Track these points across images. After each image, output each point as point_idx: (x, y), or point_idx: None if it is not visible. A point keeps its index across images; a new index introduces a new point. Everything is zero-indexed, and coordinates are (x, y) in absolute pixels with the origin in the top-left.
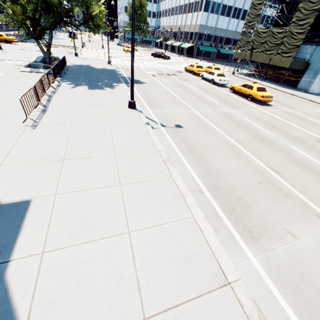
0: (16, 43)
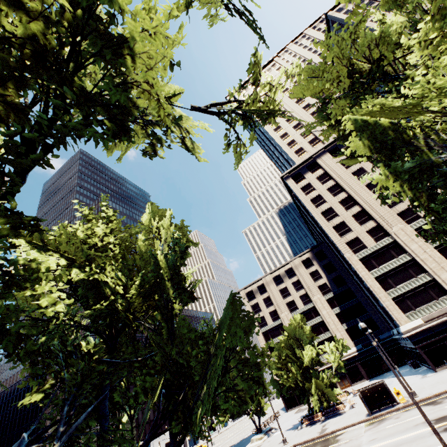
0: None
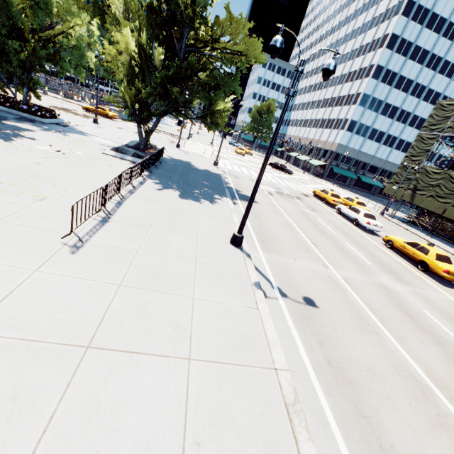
0: (116, 119)
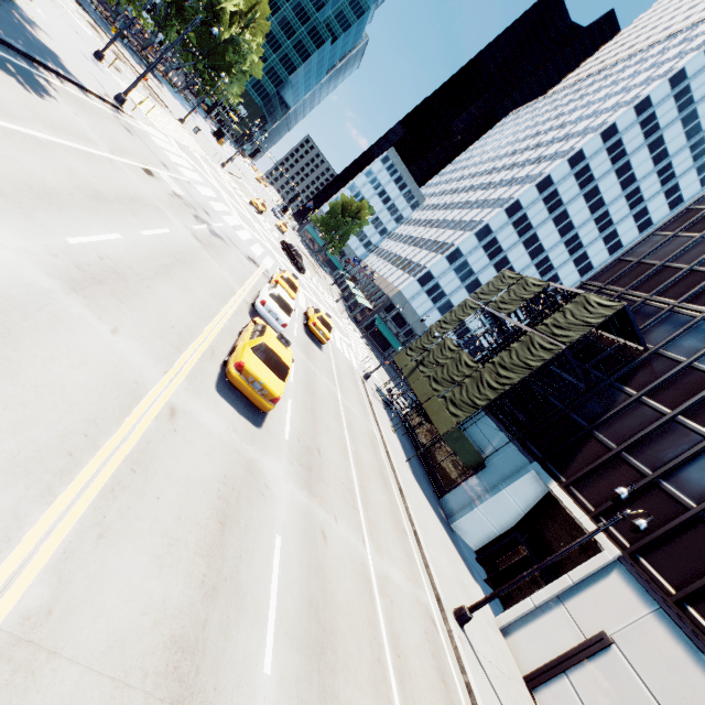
0: None
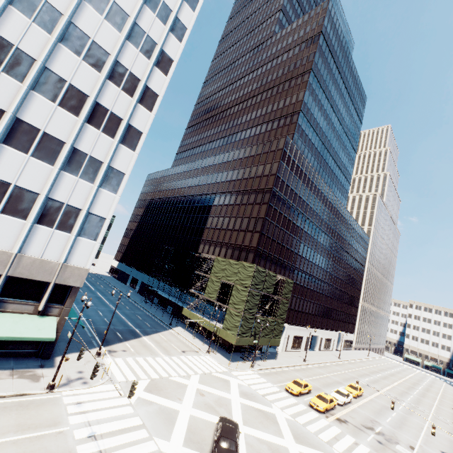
0: None
